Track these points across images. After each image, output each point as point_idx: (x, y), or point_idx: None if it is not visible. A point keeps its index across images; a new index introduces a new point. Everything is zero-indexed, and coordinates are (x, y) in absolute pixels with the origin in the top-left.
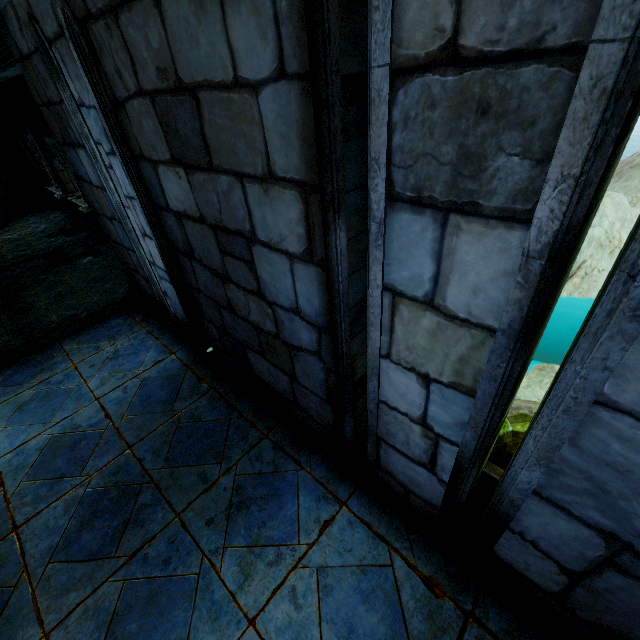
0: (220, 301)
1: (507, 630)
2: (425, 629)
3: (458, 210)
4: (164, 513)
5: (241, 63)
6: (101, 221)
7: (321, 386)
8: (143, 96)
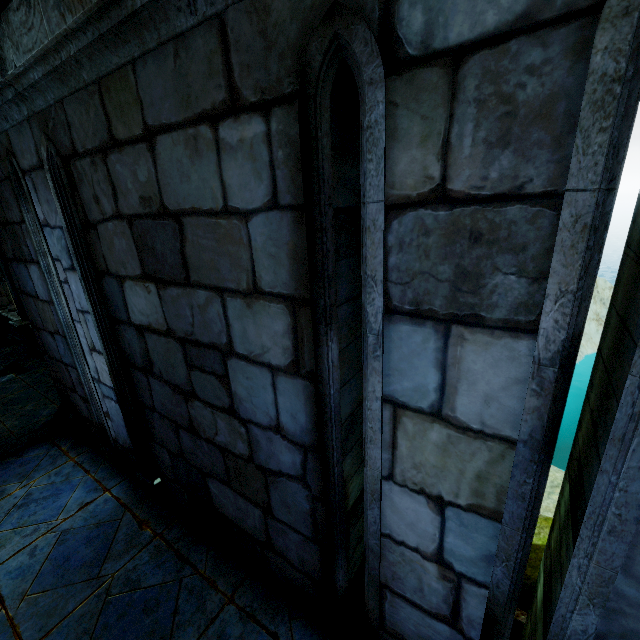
0: (179, 421)
1: None
2: None
3: (460, 321)
4: None
5: (233, 195)
6: (39, 336)
7: (305, 520)
8: (120, 219)
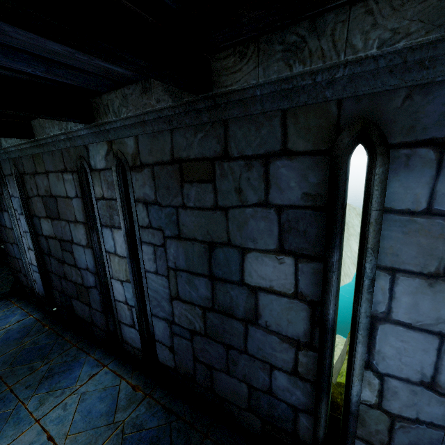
0: (61, 275)
1: (162, 396)
2: (125, 404)
3: (113, 227)
4: (1, 388)
5: (68, 193)
6: (6, 245)
7: (99, 304)
8: (39, 196)
